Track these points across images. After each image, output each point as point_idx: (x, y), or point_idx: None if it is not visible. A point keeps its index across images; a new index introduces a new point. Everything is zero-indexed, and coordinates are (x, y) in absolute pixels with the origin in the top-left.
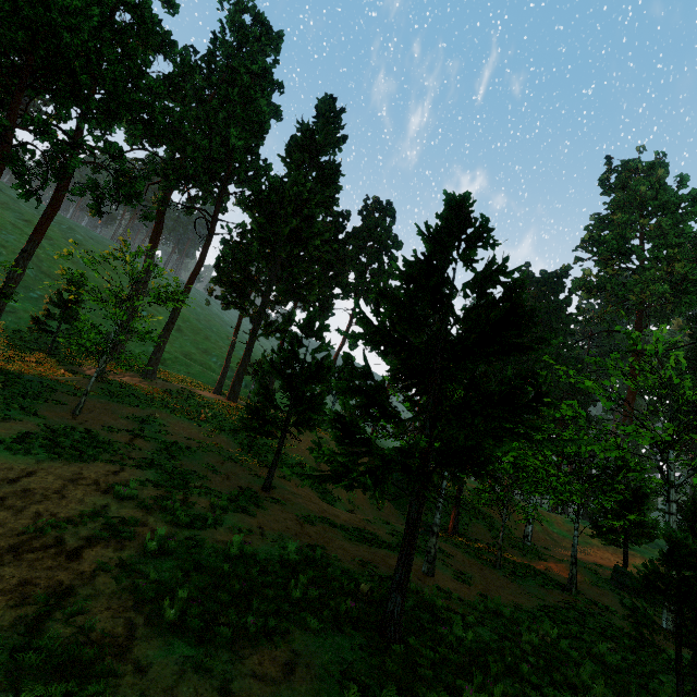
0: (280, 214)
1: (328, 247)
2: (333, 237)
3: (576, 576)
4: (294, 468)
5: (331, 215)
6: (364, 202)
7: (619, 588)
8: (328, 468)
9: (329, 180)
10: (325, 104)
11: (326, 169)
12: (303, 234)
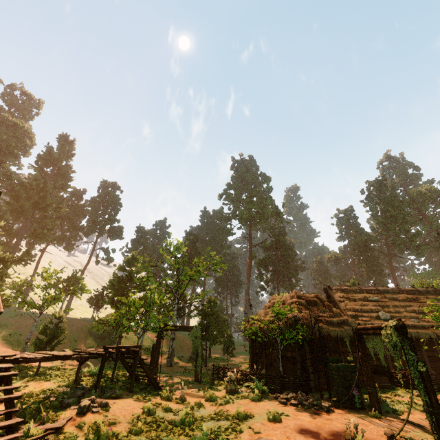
0: (22, 196)
1: (63, 210)
2: (75, 204)
3: (140, 354)
4: (2, 336)
5: (74, 191)
6: (101, 182)
7: (189, 360)
8: (35, 334)
9: (63, 175)
10: (61, 137)
11: (59, 170)
12: (40, 205)
